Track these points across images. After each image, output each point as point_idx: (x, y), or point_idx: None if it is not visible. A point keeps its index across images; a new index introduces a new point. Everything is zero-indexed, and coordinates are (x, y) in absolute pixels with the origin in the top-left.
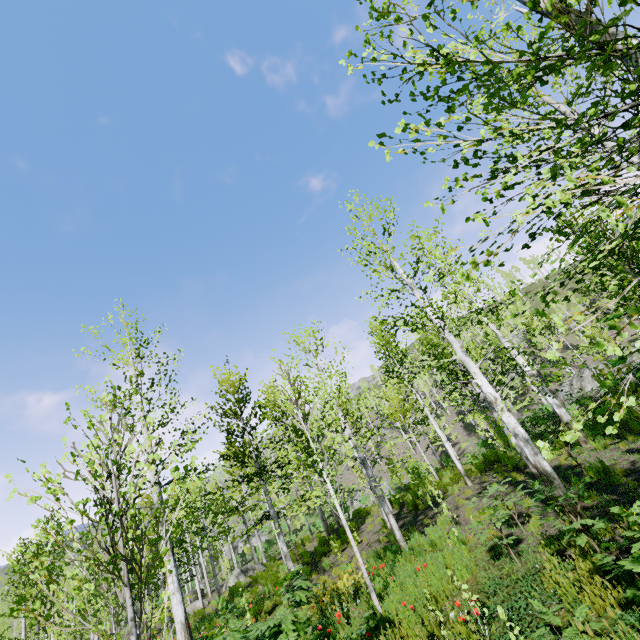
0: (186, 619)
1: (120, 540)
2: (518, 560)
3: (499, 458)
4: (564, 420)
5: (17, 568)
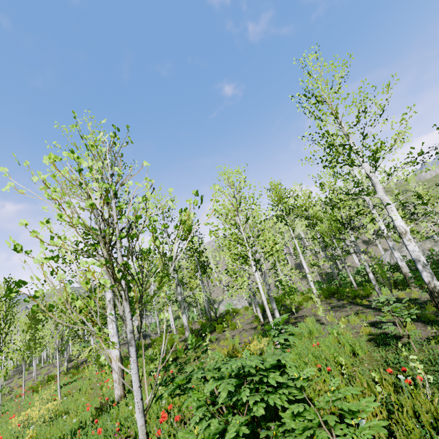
0: (120, 355)
1: (120, 259)
2: (416, 348)
3: (339, 291)
4: (403, 270)
5: (17, 248)
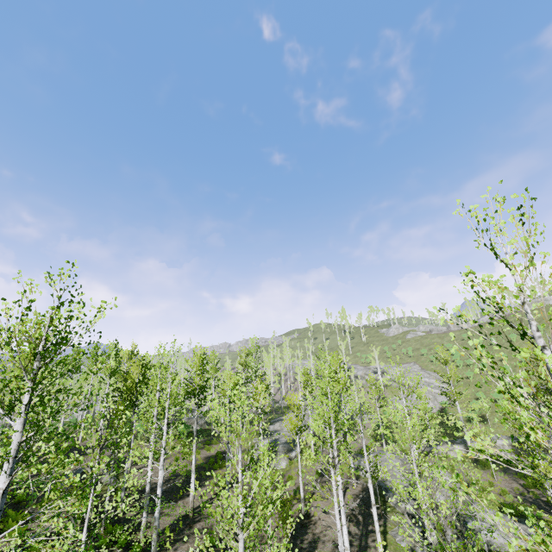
0: None
1: None
2: None
3: None
4: None
5: None
